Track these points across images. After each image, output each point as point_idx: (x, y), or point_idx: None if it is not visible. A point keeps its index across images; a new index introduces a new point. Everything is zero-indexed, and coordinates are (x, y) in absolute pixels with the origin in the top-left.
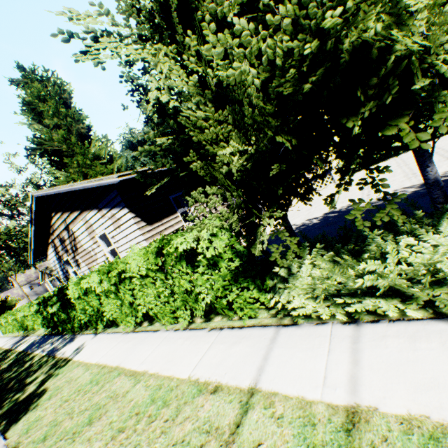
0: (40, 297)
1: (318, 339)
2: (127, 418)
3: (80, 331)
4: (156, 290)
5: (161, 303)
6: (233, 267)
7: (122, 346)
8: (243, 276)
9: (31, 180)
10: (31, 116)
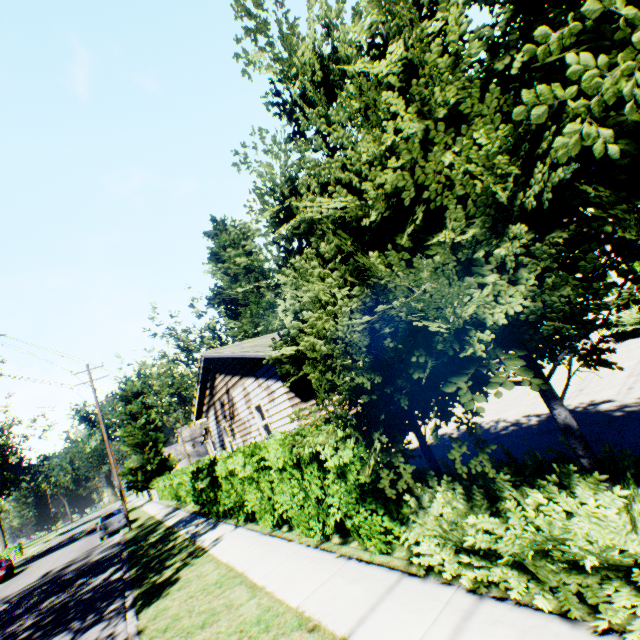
0: (196, 464)
1: (433, 602)
2: (232, 632)
3: (224, 517)
4: (291, 489)
5: (298, 506)
6: (362, 481)
7: (254, 550)
8: (371, 495)
9: (209, 325)
10: (215, 265)
